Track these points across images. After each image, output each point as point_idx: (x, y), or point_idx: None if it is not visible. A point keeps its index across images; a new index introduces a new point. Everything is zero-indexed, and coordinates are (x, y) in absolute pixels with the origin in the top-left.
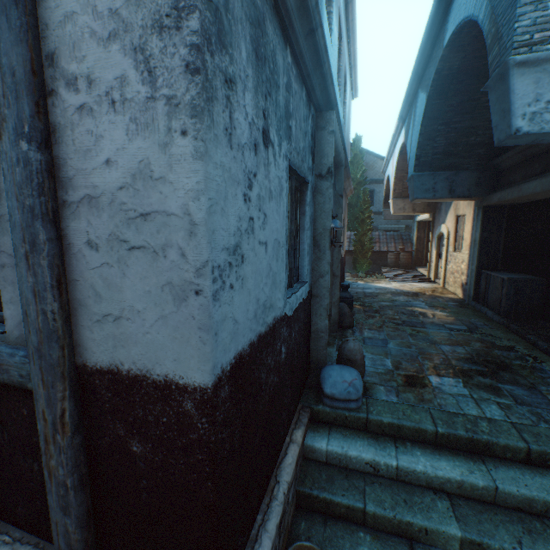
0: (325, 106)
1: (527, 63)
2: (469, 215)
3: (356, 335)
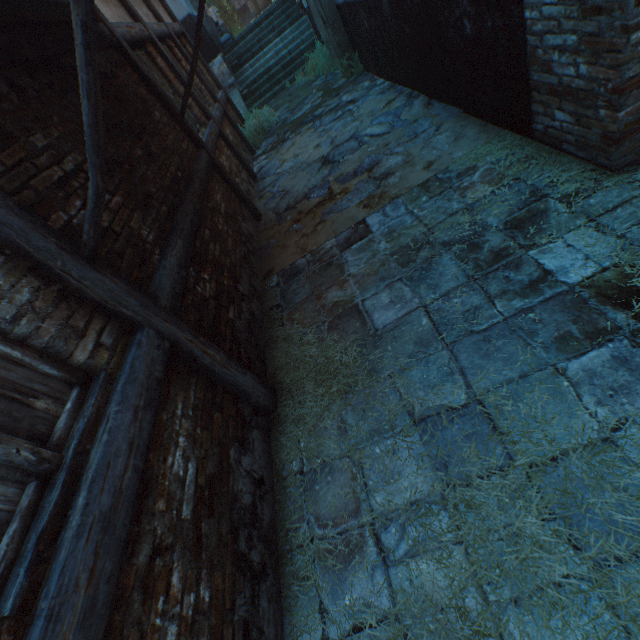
0: None
1: None
2: None
3: None
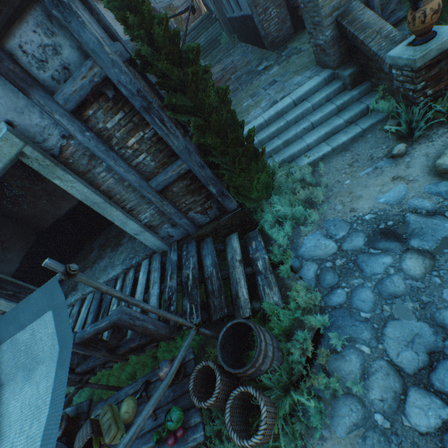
0: None
1: None
2: None
3: None
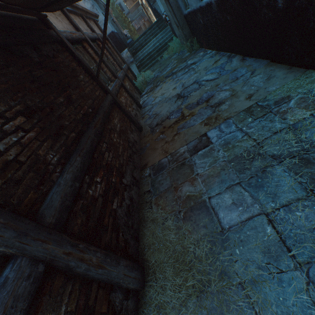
0: None
1: None
2: None
3: None
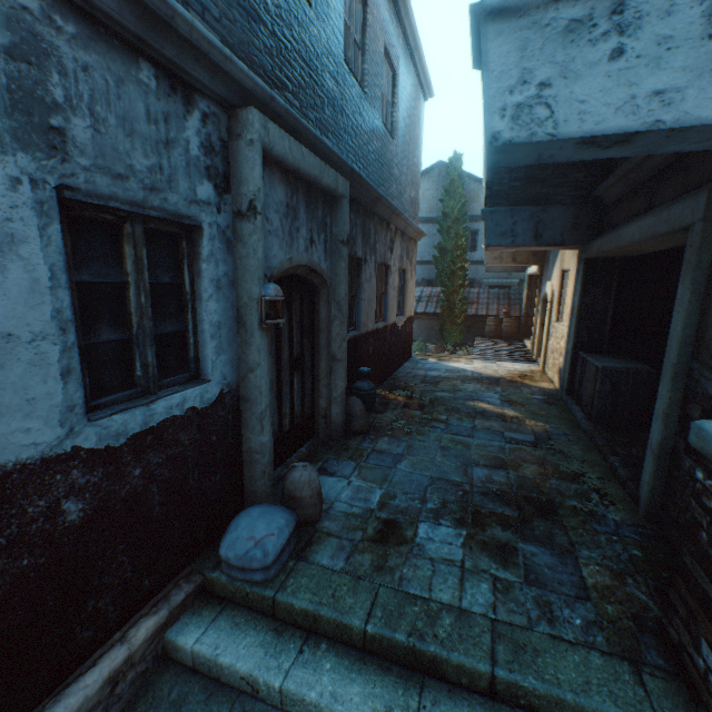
0: (245, 99)
1: (506, 11)
2: (572, 270)
3: (363, 446)
